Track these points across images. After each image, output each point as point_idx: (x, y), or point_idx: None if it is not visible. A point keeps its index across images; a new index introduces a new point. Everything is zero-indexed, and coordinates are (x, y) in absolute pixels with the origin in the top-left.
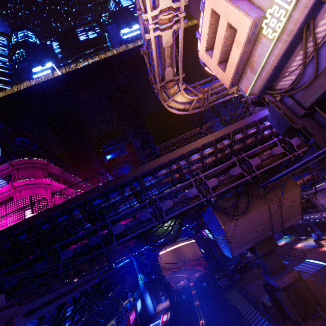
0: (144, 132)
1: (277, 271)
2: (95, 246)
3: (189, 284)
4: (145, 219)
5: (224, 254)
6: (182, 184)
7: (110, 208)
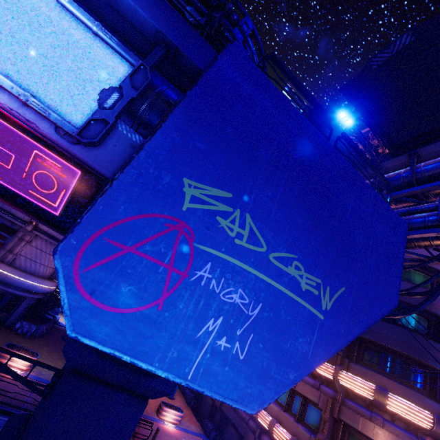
0: None
1: None
2: None
3: None
4: None
5: None
6: None
7: None
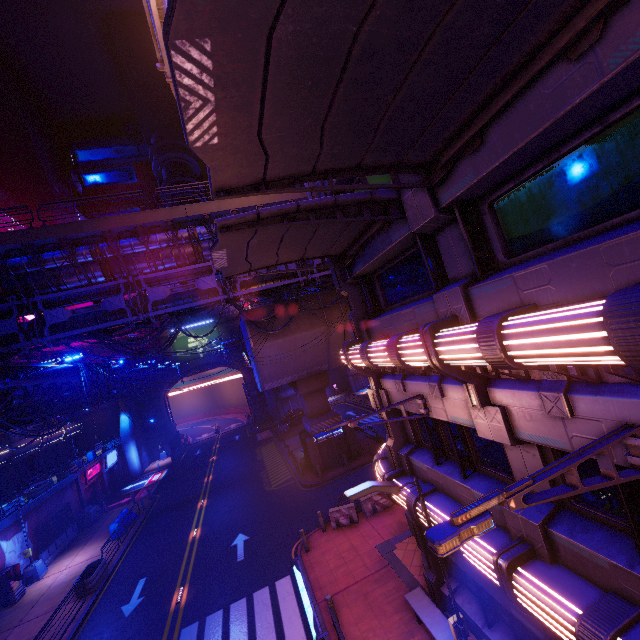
0: (181, 148)
1: (318, 415)
2: (6, 338)
3: (215, 438)
4: (116, 310)
5: (281, 400)
6: (193, 265)
7: (45, 279)
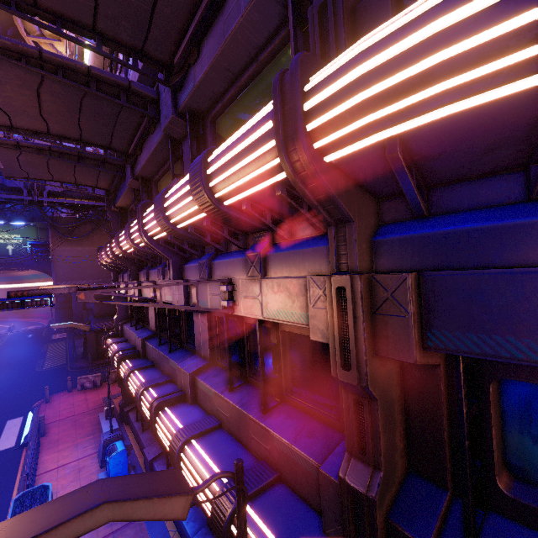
0: None
1: (104, 316)
2: None
3: (5, 335)
4: None
5: (88, 309)
6: None
7: None
